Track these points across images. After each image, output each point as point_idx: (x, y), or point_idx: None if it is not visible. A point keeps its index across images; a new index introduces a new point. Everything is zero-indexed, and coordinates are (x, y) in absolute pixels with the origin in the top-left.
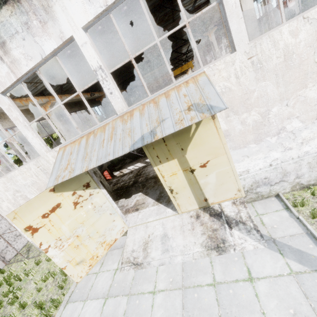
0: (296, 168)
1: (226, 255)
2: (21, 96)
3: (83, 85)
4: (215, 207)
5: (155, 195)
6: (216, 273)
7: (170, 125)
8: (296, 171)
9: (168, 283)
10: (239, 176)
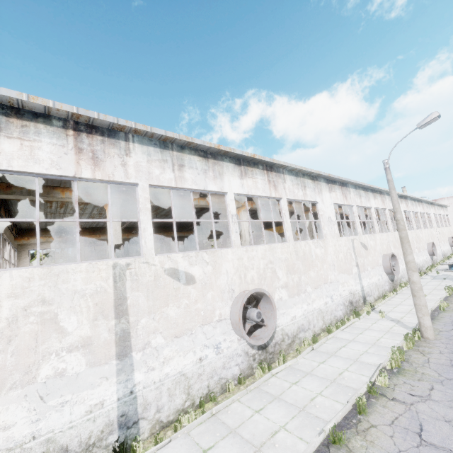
0: None
1: None
2: (91, 226)
3: (159, 223)
4: None
5: None
6: None
7: None
8: None
9: None
10: None
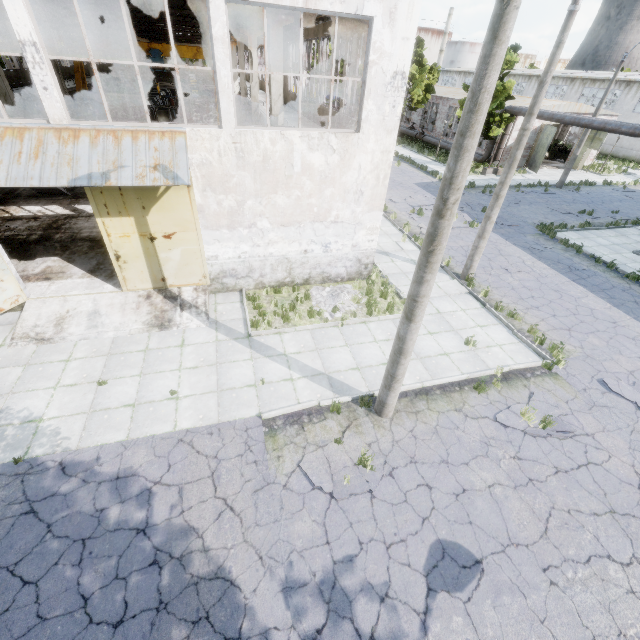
0: (261, 266)
1: (168, 332)
2: None
3: None
4: (174, 291)
5: (87, 266)
6: (151, 343)
7: (129, 176)
8: (261, 270)
9: (91, 352)
10: (207, 260)
